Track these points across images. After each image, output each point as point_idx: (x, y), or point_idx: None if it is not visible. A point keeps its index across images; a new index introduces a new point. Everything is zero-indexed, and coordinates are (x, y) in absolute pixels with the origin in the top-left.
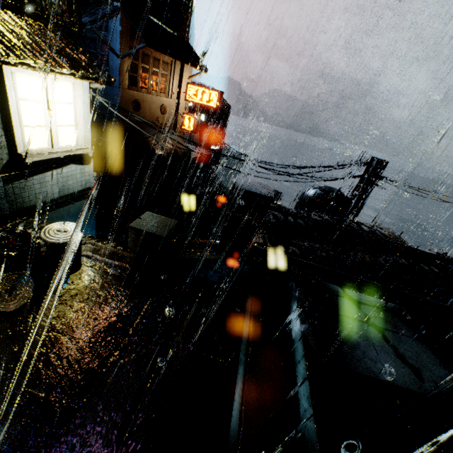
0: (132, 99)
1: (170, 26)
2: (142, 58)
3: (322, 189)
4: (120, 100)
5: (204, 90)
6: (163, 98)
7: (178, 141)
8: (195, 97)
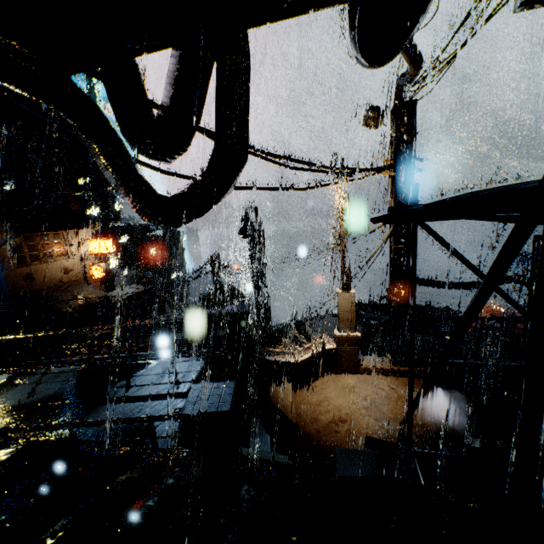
0: (22, 274)
1: (92, 189)
2: (26, 239)
3: (208, 289)
4: (8, 280)
5: (100, 242)
6: (62, 261)
7: (90, 291)
8: (95, 249)
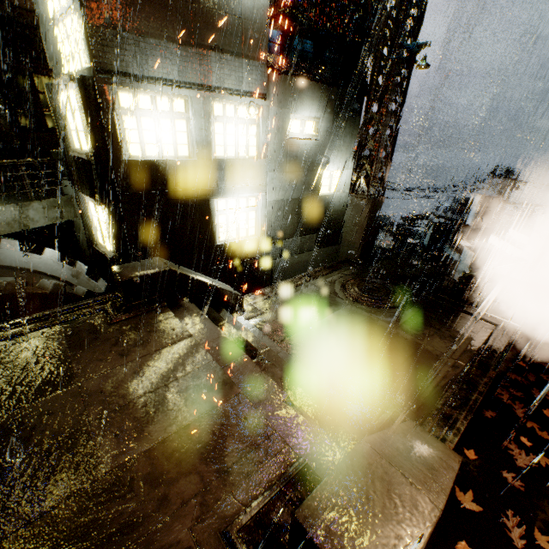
0: None
1: None
2: None
3: (464, 200)
4: None
5: None
6: None
7: None
8: None
